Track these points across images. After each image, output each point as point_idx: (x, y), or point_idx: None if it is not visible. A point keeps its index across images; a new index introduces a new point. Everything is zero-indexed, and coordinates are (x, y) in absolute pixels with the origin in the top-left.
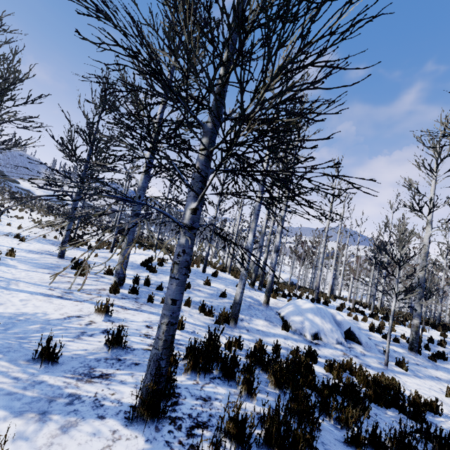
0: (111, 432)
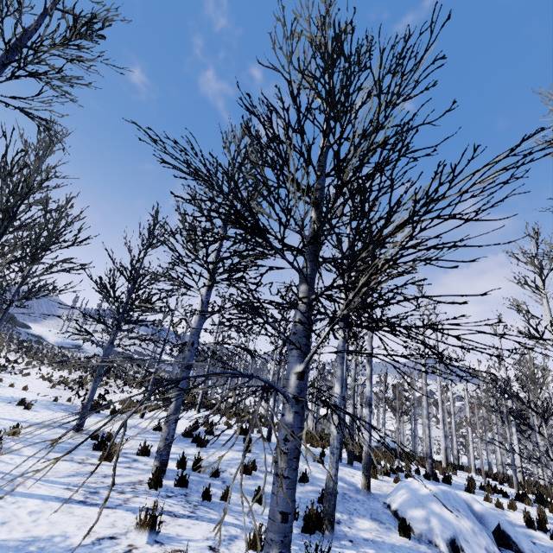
0: None
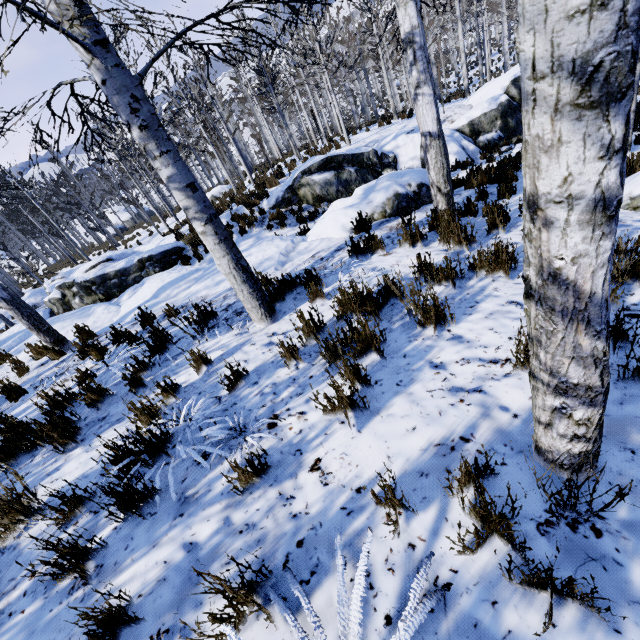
0: None
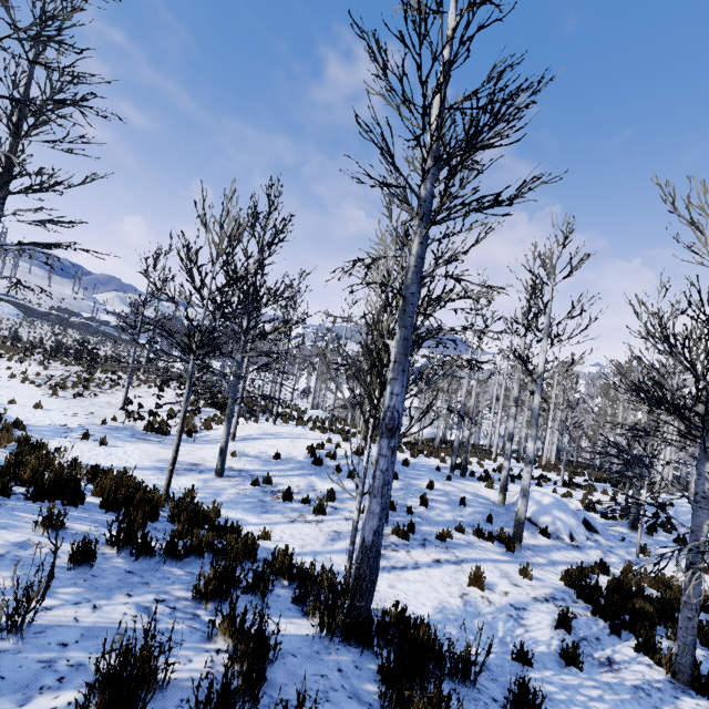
0: (698, 706)
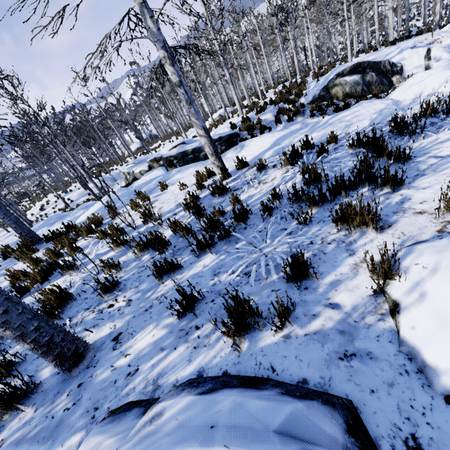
0: None
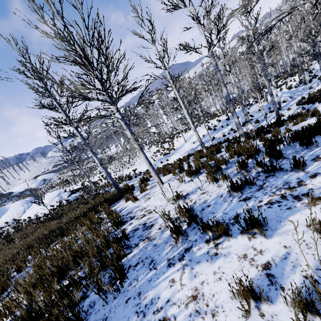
0: None
